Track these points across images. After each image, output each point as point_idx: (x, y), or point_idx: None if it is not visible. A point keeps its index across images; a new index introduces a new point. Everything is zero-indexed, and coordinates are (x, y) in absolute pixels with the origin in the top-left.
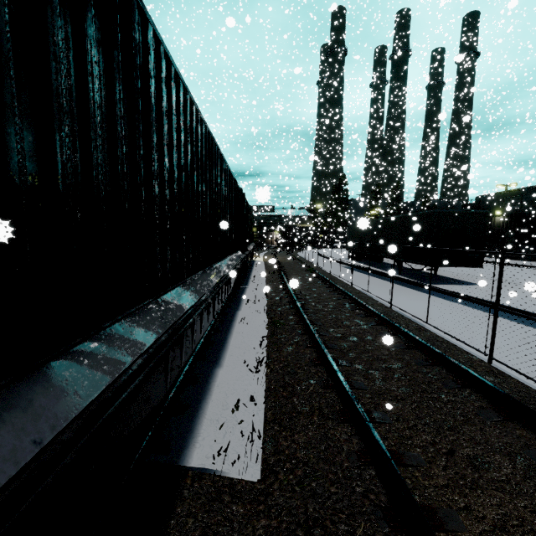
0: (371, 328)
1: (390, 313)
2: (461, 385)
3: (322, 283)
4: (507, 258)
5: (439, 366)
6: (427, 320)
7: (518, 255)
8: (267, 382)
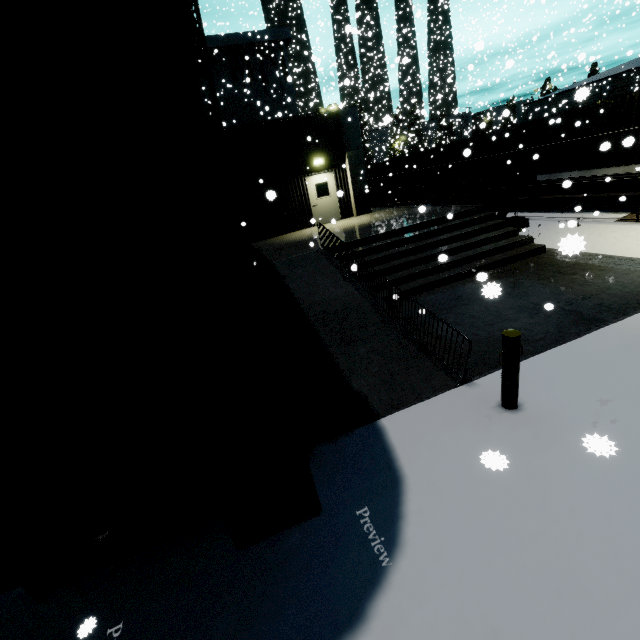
0: None
1: None
2: None
3: None
4: None
5: None
6: None
7: None
8: None
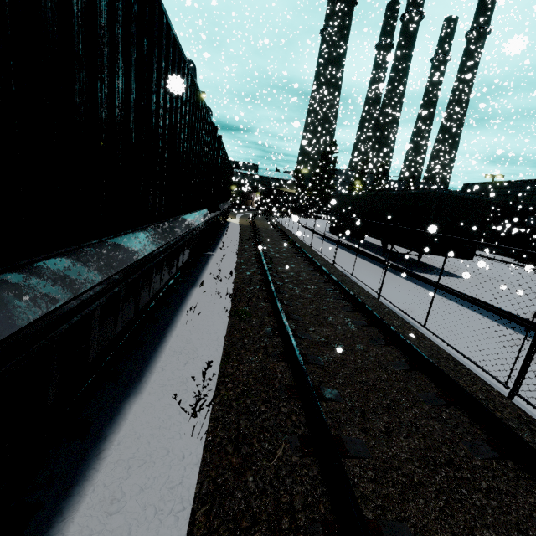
0: (361, 330)
1: (380, 308)
2: (500, 454)
3: (302, 258)
4: (481, 250)
5: (457, 407)
6: (425, 323)
7: (492, 249)
8: (210, 427)
